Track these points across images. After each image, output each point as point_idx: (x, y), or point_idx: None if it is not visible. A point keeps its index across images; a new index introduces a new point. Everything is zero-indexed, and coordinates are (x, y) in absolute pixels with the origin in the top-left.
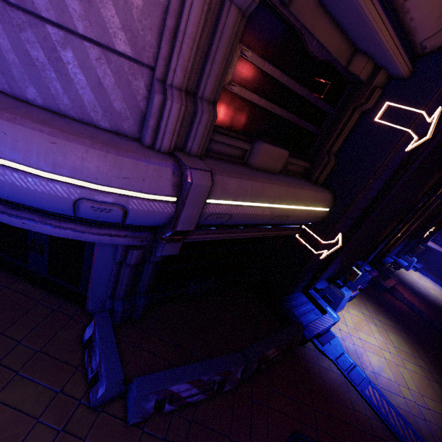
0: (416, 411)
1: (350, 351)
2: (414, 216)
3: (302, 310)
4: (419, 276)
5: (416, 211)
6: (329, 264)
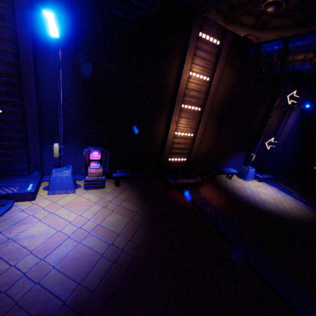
0: (5, 281)
1: (12, 219)
2: (174, 107)
3: (1, 185)
4: (260, 185)
5: (174, 102)
6: (27, 141)
